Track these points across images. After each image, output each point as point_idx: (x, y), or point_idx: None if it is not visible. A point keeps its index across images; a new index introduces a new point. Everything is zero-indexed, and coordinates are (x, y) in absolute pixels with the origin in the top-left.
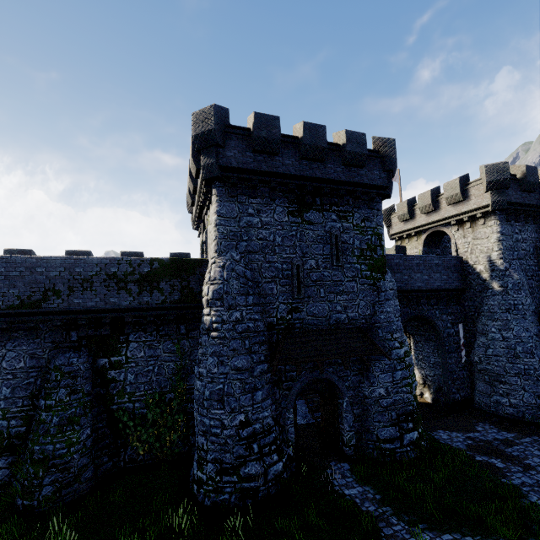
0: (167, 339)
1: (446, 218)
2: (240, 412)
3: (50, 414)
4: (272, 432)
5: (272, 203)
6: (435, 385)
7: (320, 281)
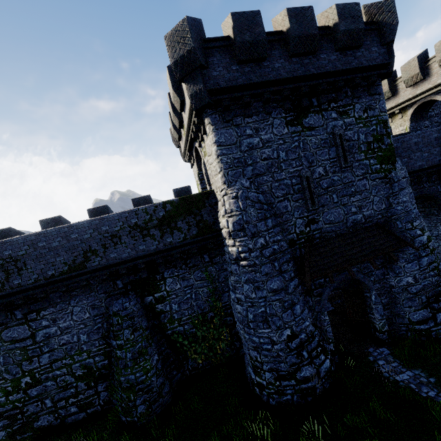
0: (195, 269)
1: (440, 84)
2: (285, 328)
3: (123, 352)
4: (314, 336)
5: (268, 118)
6: (440, 255)
7: (331, 187)
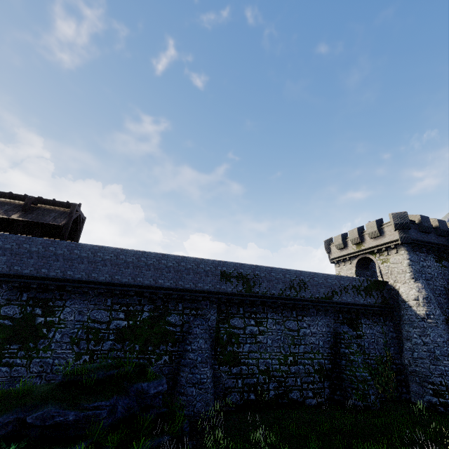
0: (376, 324)
1: None
2: None
3: (355, 356)
4: None
5: (428, 256)
6: None
7: None
